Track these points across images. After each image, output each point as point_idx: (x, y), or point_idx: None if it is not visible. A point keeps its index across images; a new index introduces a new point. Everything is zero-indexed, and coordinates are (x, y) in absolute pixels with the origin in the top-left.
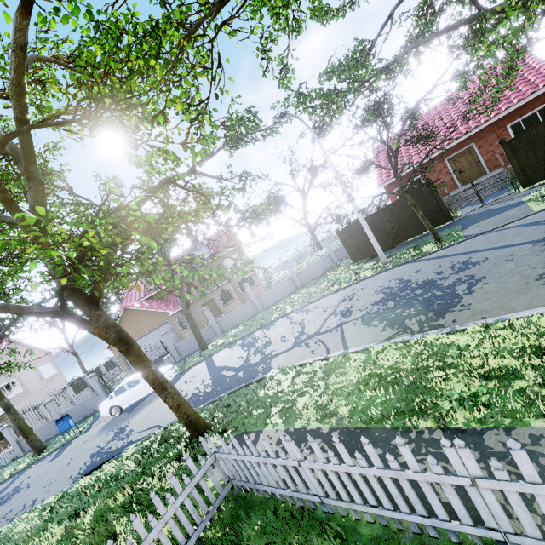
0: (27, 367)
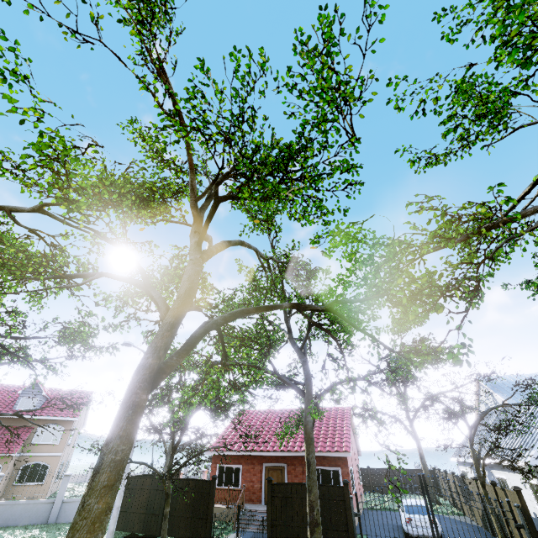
0: None
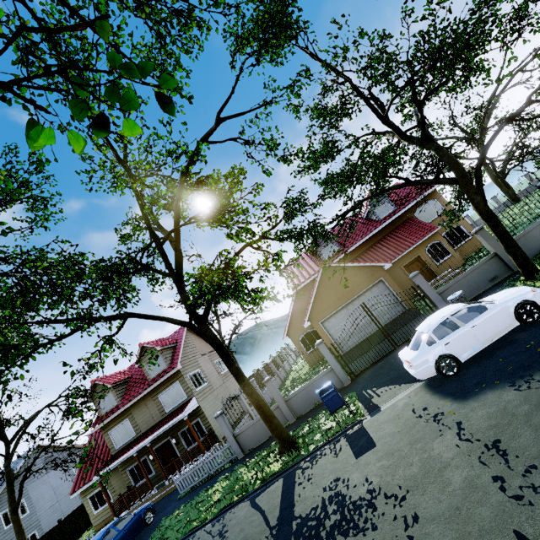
0: (205, 359)
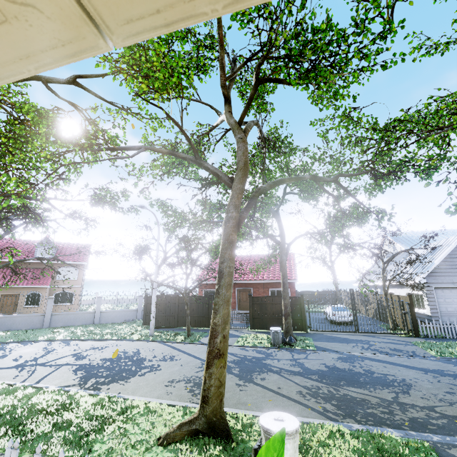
0: None
